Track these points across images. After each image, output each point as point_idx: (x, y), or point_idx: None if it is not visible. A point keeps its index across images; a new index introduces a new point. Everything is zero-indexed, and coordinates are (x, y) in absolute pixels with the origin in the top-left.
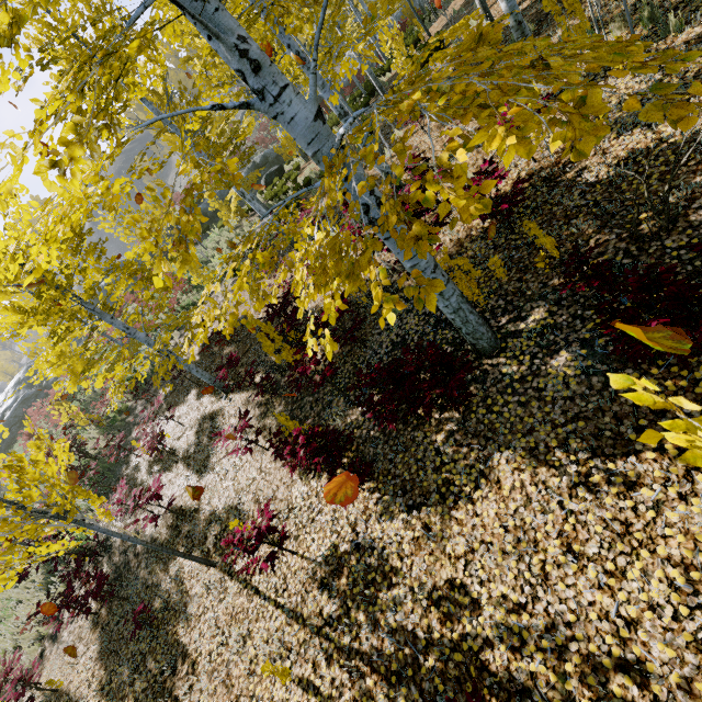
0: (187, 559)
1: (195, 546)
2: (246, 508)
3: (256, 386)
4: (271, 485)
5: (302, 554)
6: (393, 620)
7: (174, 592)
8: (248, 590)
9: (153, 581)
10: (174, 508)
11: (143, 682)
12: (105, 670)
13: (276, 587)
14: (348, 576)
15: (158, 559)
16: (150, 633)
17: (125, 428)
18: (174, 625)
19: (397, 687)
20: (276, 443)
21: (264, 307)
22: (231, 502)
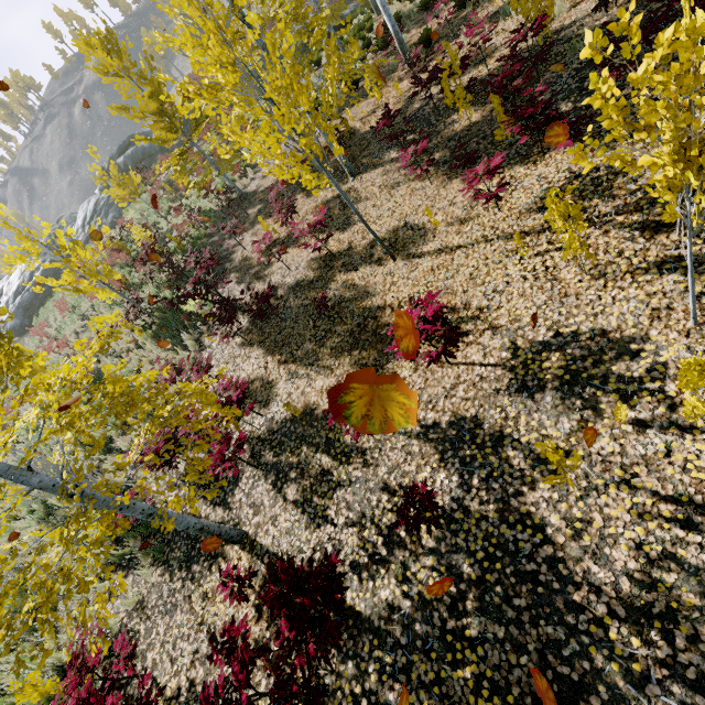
0: (352, 274)
1: (359, 265)
2: (418, 222)
3: (393, 160)
4: (445, 199)
5: (507, 209)
6: (634, 187)
7: (347, 292)
8: (446, 252)
9: (312, 301)
10: (318, 257)
11: (336, 339)
12: (282, 355)
13: (484, 234)
14: (572, 192)
15: (311, 289)
16: (329, 319)
17: (211, 245)
18: (359, 304)
19: (651, 207)
20: (440, 178)
21: (376, 116)
22: (396, 227)
